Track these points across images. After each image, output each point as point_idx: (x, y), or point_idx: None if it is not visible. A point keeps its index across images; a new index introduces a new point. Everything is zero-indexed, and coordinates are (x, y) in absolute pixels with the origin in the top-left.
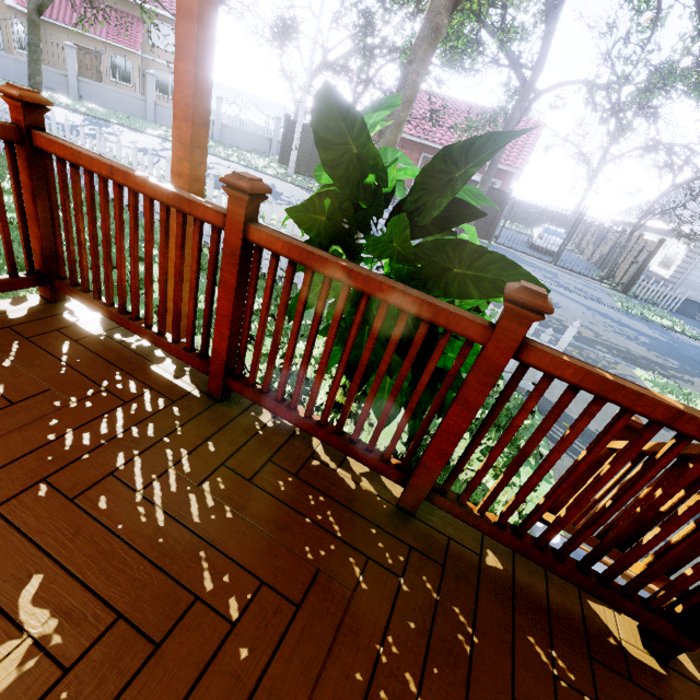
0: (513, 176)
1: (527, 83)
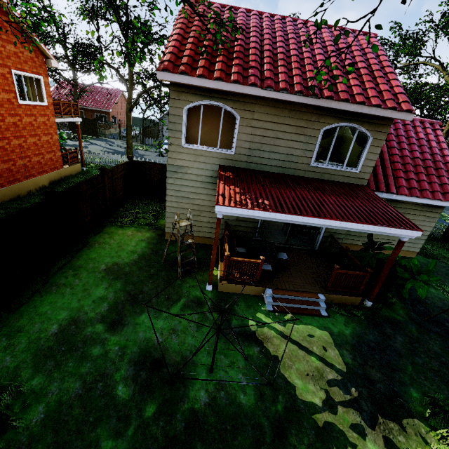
0: (110, 112)
1: (74, 87)
